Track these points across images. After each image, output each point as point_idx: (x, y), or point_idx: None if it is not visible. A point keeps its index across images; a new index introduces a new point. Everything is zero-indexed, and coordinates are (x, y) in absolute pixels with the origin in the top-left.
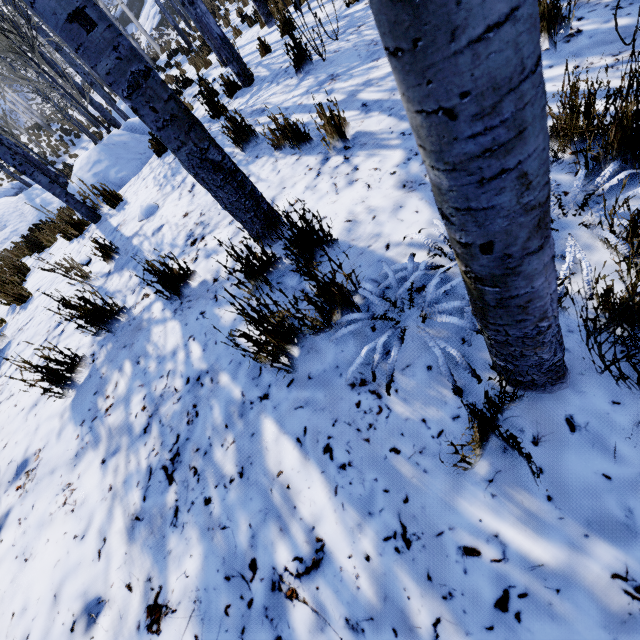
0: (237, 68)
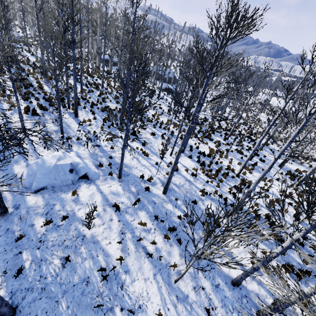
0: (29, 51)
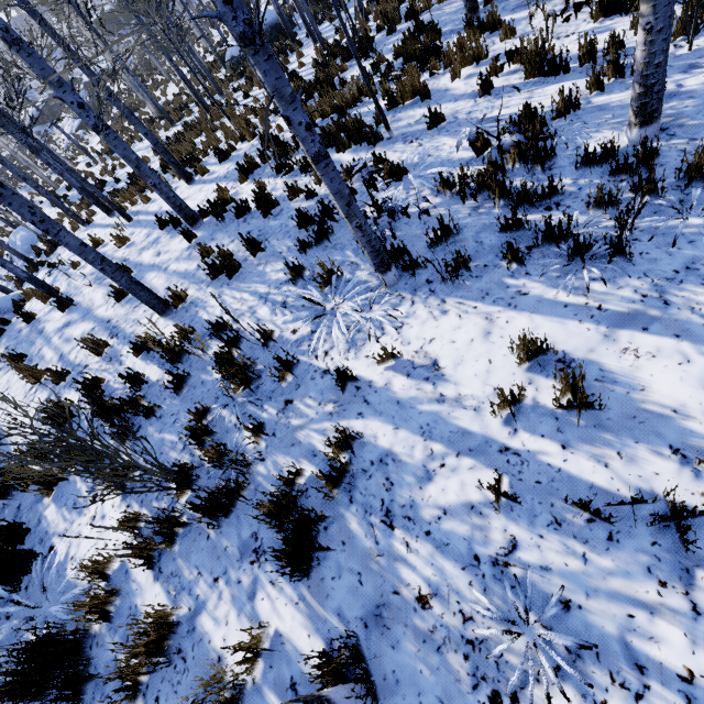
0: (44, 290)
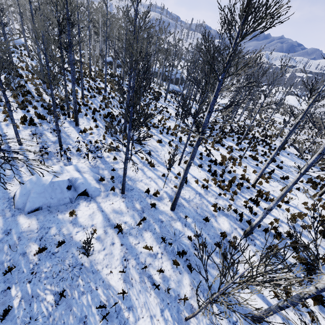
0: (28, 55)
